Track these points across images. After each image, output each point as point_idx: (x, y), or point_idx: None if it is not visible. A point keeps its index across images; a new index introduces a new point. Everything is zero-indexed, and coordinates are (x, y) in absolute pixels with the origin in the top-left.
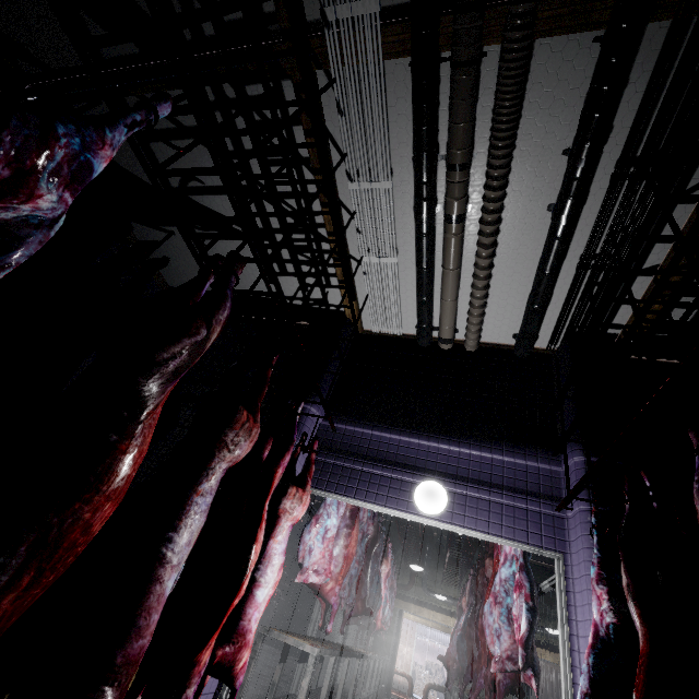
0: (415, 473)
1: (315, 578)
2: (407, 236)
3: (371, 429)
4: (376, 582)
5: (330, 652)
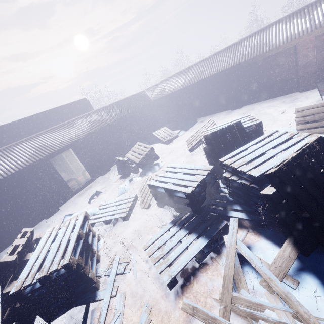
0: None
1: None
2: None
3: None
4: None
5: None
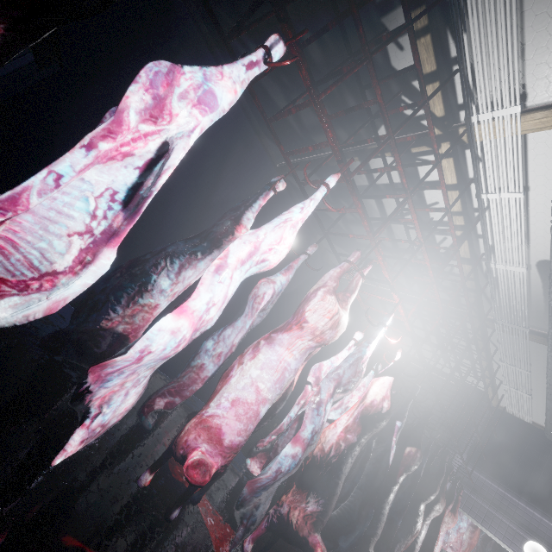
0: (527, 532)
1: (450, 551)
2: (541, 388)
3: (497, 486)
4: None
5: None
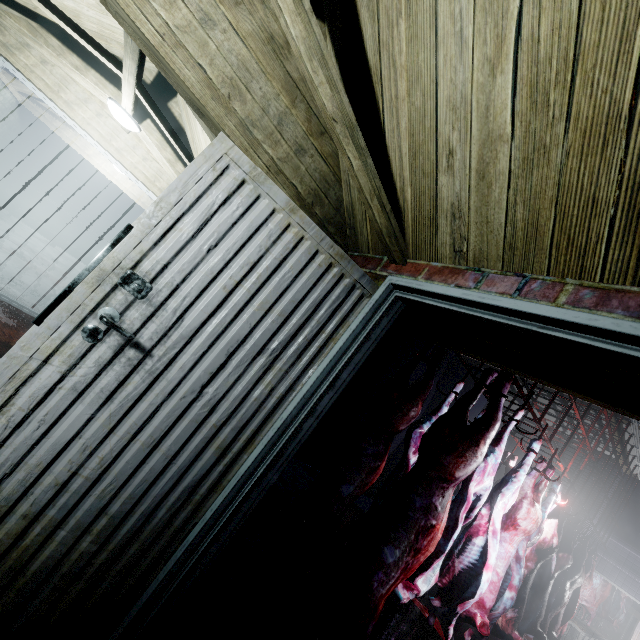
0: None
1: (585, 603)
2: None
3: (629, 549)
4: (615, 600)
5: (587, 635)
